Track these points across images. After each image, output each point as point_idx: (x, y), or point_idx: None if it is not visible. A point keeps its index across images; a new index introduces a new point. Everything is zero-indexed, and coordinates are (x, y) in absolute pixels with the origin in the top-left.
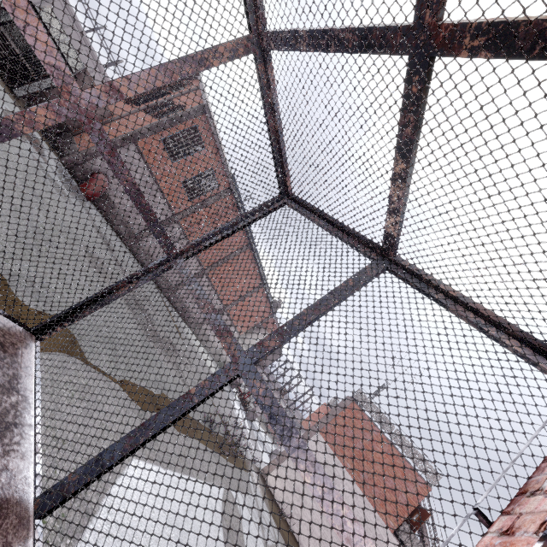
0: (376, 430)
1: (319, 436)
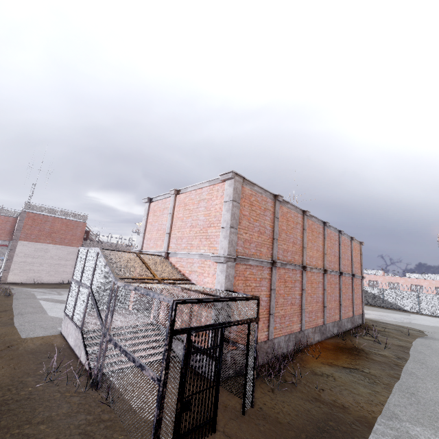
0: (51, 218)
1: (21, 242)
